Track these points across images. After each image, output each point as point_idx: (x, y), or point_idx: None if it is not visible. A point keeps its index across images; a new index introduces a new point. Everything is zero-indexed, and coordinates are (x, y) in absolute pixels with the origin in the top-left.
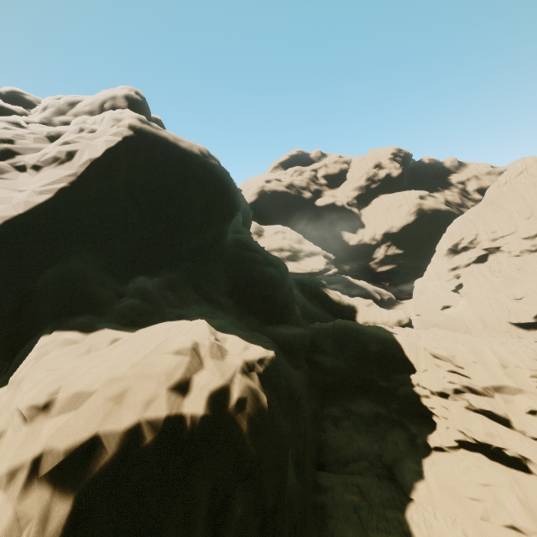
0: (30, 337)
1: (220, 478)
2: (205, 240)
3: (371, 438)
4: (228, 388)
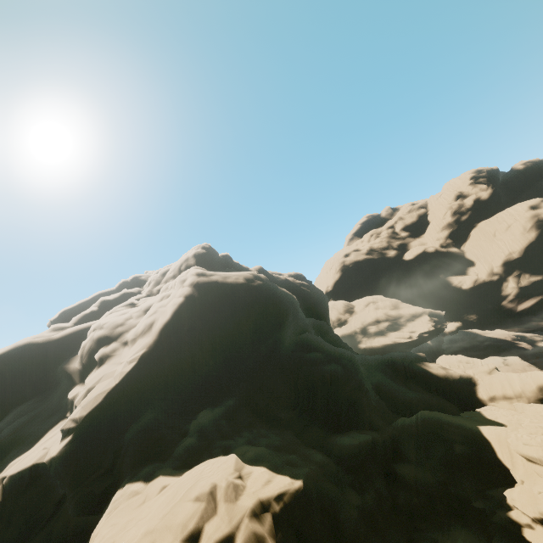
0: (117, 489)
1: None
2: (262, 355)
3: None
4: (233, 536)
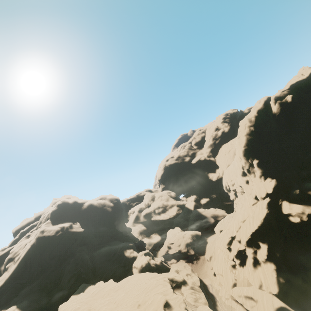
0: None
1: None
2: (53, 262)
3: None
4: None
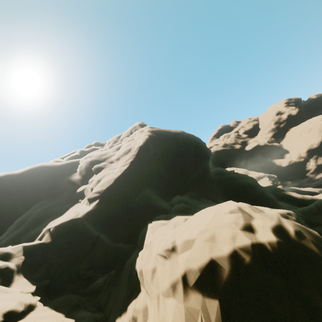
0: (139, 230)
1: (321, 287)
2: (199, 173)
3: None
4: (281, 225)
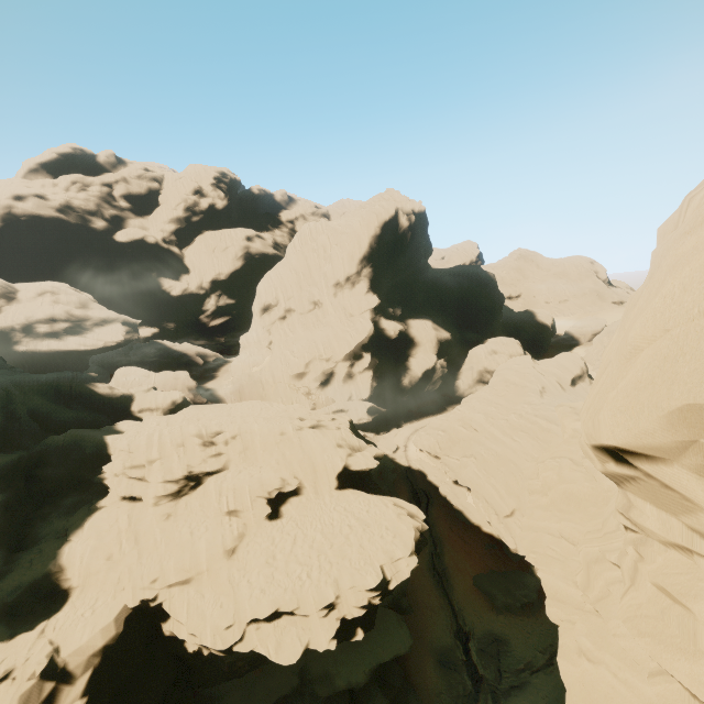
0: None
1: None
2: None
3: (67, 517)
4: None
